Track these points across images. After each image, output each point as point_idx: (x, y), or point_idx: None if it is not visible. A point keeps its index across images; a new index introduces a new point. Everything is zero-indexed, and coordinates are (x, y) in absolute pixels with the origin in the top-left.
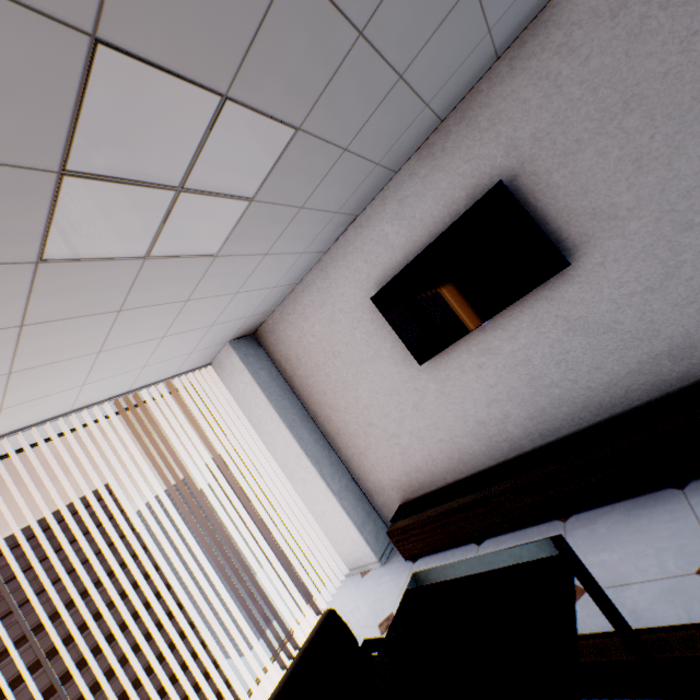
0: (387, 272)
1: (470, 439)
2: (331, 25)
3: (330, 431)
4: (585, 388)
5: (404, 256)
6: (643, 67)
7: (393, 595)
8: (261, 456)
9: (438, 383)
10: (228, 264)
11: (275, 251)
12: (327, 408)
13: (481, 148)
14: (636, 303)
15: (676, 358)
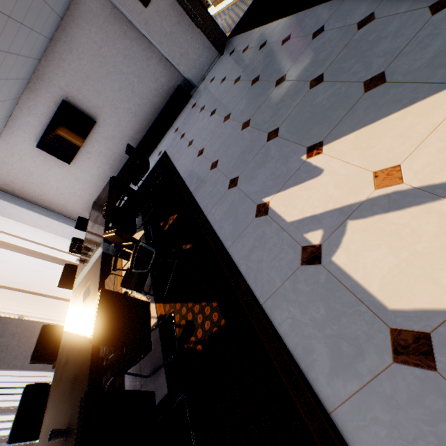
0: (38, 135)
1: (99, 182)
2: (1, 82)
3: (47, 205)
4: (119, 154)
5: (41, 128)
6: (86, 68)
7: None
8: (20, 229)
9: (79, 169)
10: None
11: None
12: (40, 197)
13: (51, 88)
14: (117, 129)
15: (132, 140)
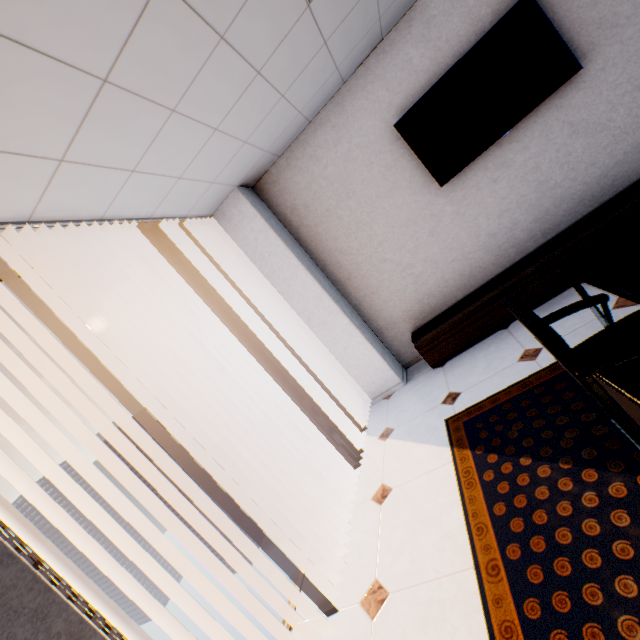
0: (409, 99)
1: (481, 252)
2: None
3: (340, 278)
4: (582, 185)
5: (427, 80)
6: None
7: (439, 387)
8: (274, 310)
9: (454, 205)
10: (305, 31)
11: (330, 43)
12: (338, 254)
13: None
14: (626, 102)
15: None
